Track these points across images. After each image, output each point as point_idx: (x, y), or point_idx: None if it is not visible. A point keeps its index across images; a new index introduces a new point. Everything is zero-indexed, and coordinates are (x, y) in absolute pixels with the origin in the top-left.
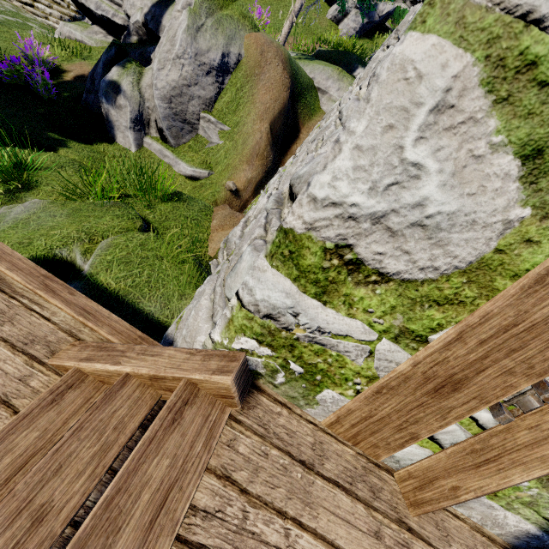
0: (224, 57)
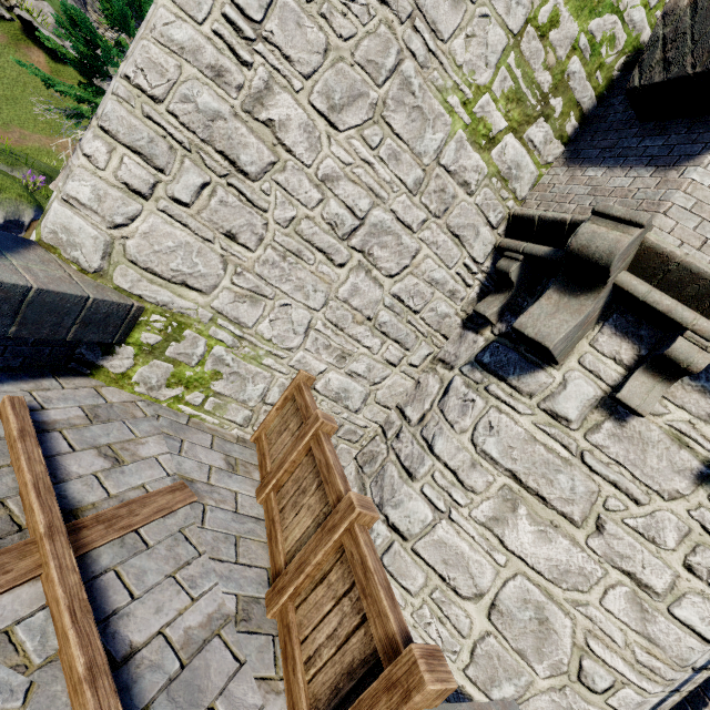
0: (8, 224)
